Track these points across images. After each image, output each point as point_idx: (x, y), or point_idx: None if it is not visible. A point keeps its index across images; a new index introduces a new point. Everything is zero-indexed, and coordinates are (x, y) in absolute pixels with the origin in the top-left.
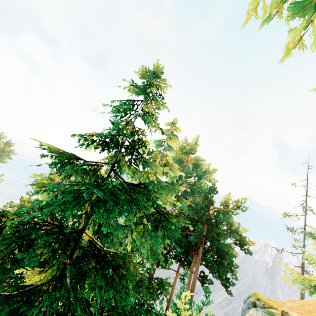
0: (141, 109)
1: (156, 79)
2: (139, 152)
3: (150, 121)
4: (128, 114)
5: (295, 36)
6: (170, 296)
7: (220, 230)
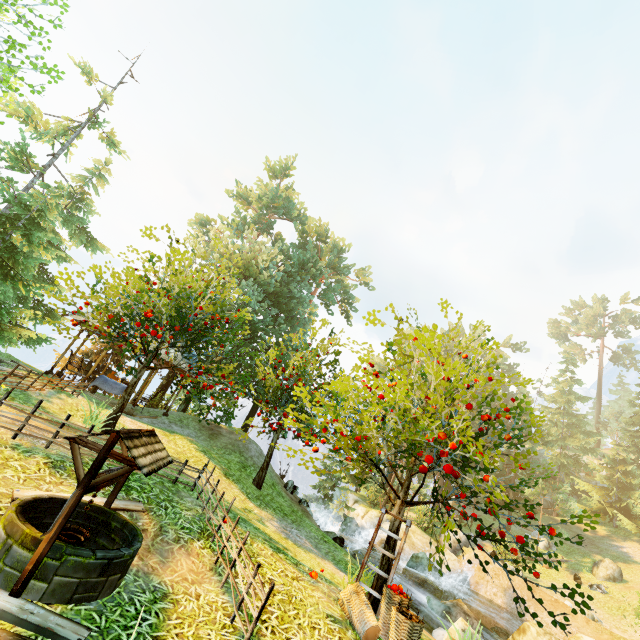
0: None
1: None
2: None
3: None
4: None
5: None
6: None
7: None
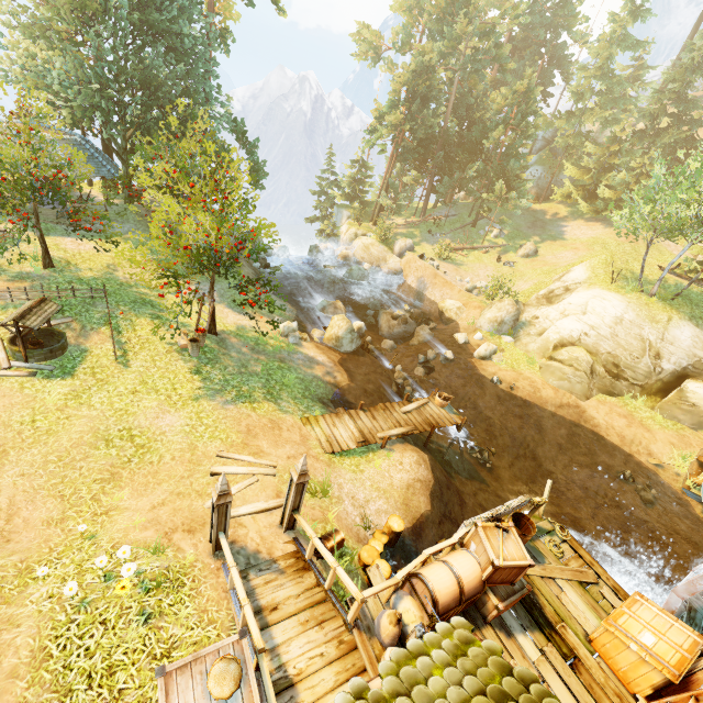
0: None
1: None
2: None
3: None
4: None
5: None
6: None
7: None
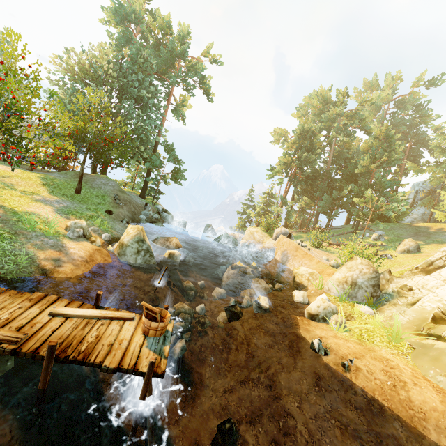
0: None
1: None
2: None
3: None
4: None
5: None
6: None
7: None
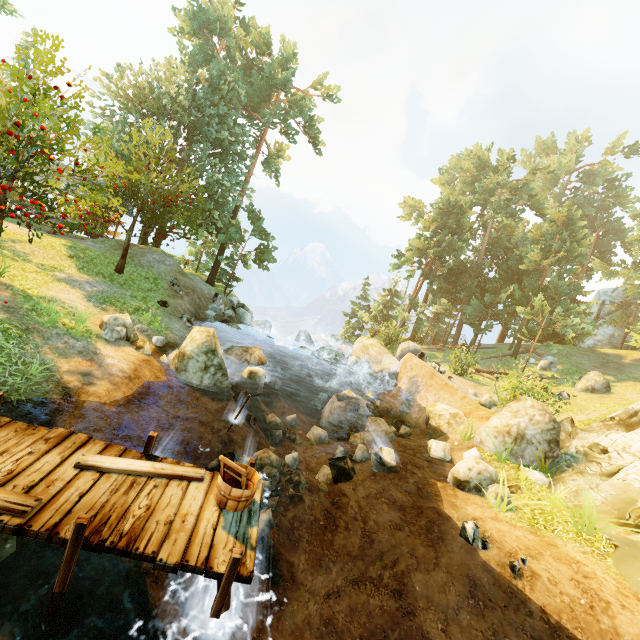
0: None
1: None
2: None
3: None
4: None
5: None
6: None
7: None
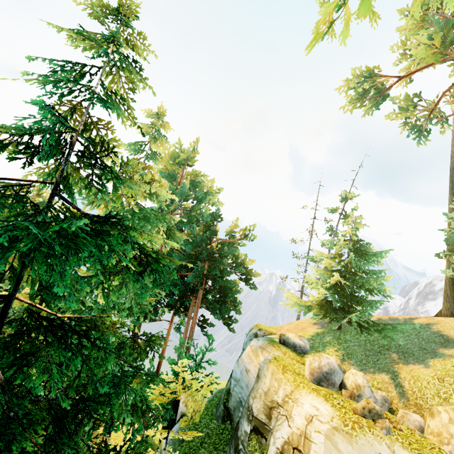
0: (101, 85)
1: (126, 29)
2: (105, 165)
3: (120, 110)
4: (74, 90)
5: (327, 14)
6: (162, 350)
7: (225, 266)
